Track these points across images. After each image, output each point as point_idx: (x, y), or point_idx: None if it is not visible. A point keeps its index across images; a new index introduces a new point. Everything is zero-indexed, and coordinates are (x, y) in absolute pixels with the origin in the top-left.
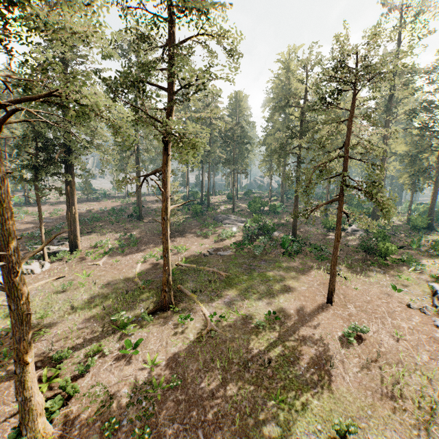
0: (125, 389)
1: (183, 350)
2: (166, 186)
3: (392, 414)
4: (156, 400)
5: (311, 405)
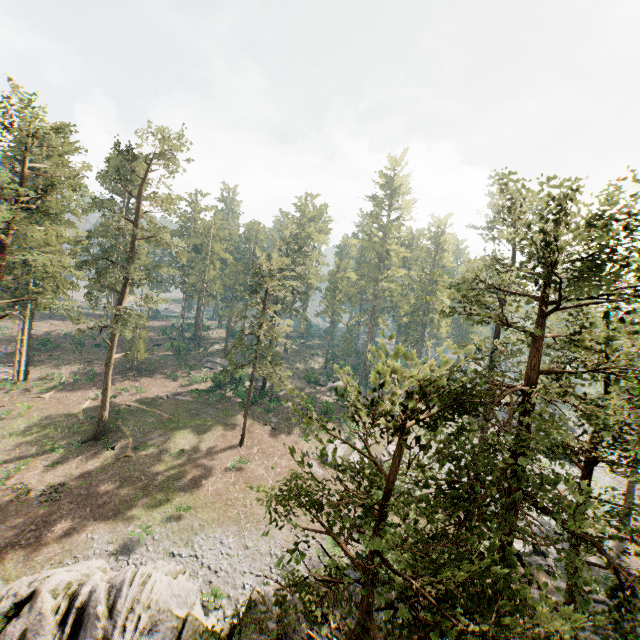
0: (43, 487)
1: (98, 468)
2: (113, 339)
3: (223, 507)
4: (64, 494)
5: (173, 500)
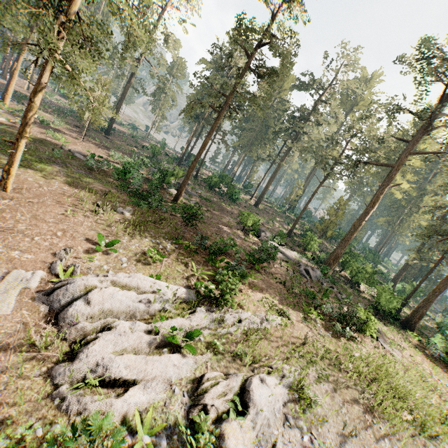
0: None
1: None
2: None
3: None
4: None
5: None
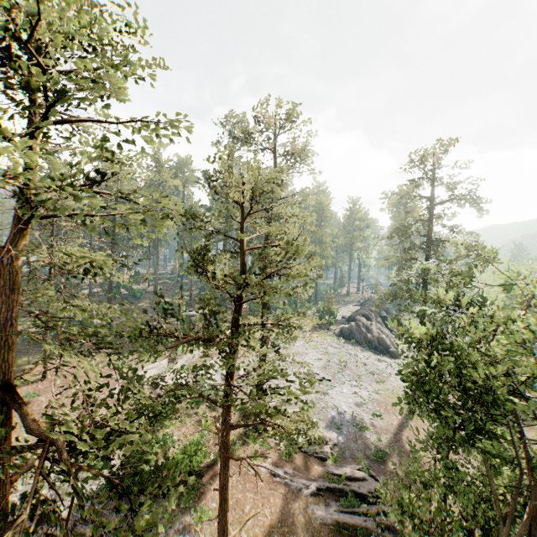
0: None
1: None
2: None
3: None
4: None
5: None
